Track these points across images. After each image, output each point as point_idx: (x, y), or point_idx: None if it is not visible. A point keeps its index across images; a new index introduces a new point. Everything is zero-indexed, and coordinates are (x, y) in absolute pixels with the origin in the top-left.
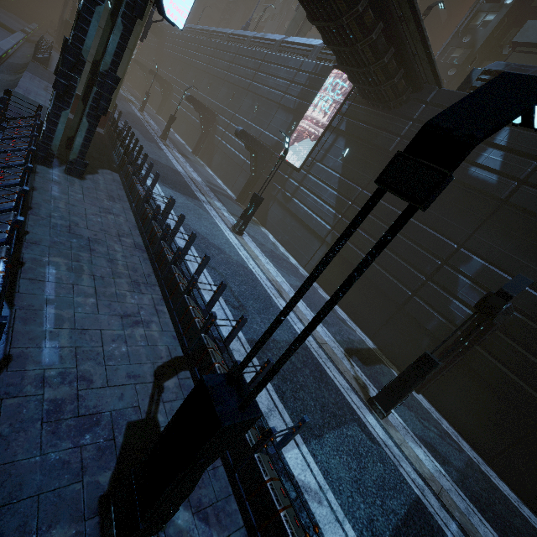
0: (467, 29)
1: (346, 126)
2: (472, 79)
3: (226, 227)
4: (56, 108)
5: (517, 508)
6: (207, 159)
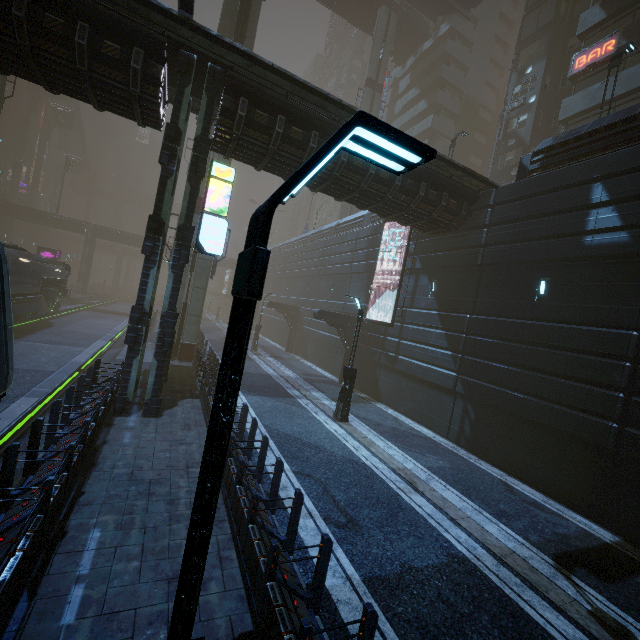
0: (507, 136)
1: (421, 262)
2: (526, 165)
3: (326, 418)
4: (128, 359)
5: None
6: (302, 351)
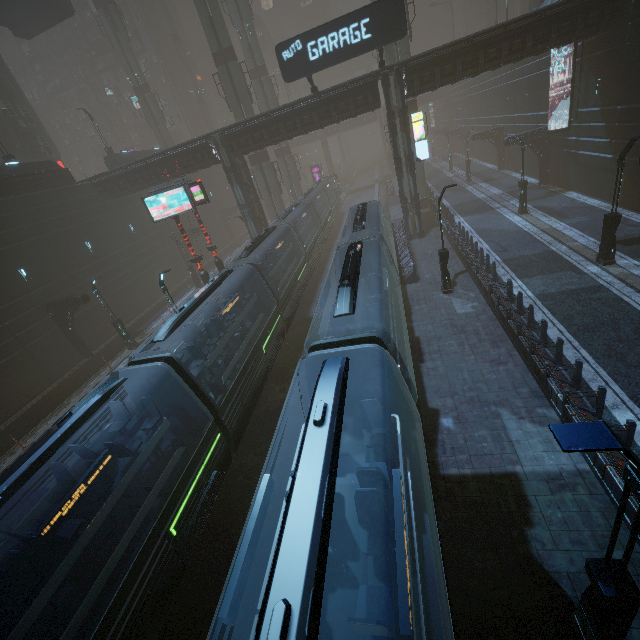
0: None
1: (587, 64)
2: None
3: (512, 215)
4: (406, 219)
5: None
6: (512, 166)
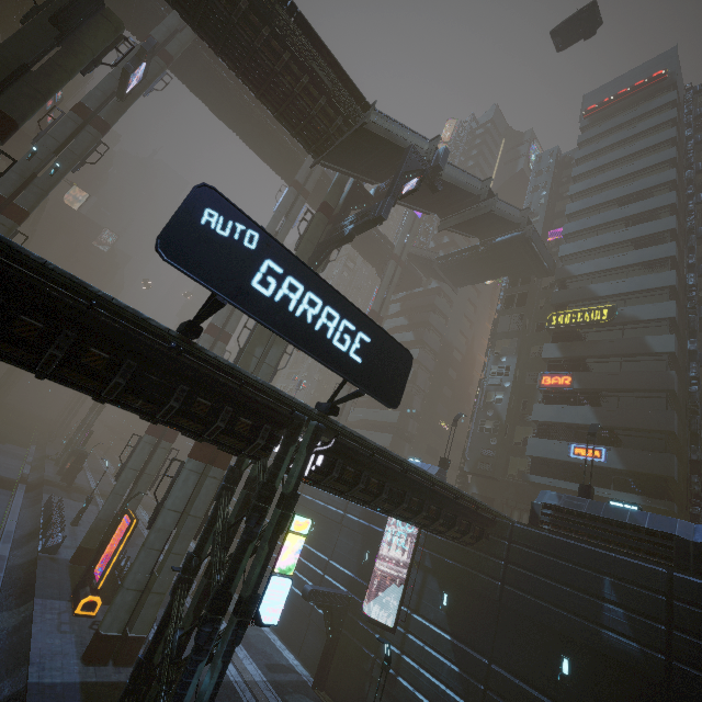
0: (486, 405)
1: (432, 562)
2: (537, 512)
3: None
4: None
5: None
6: None
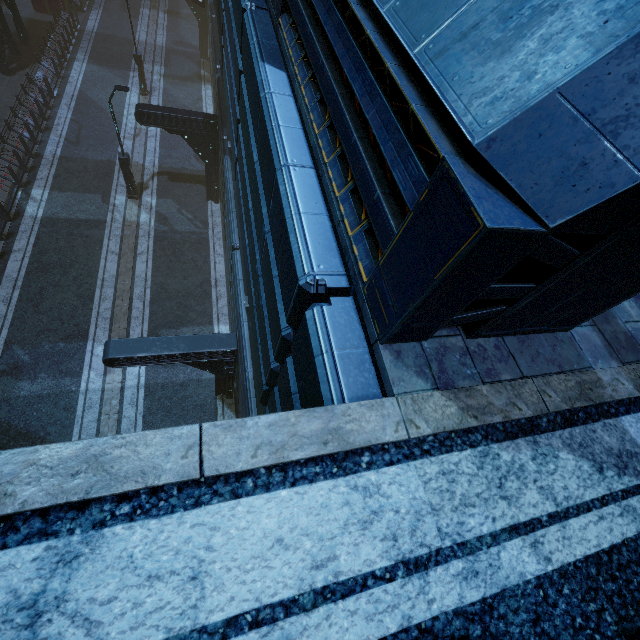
0: None
1: None
2: None
3: (136, 91)
4: None
5: (208, 254)
6: None
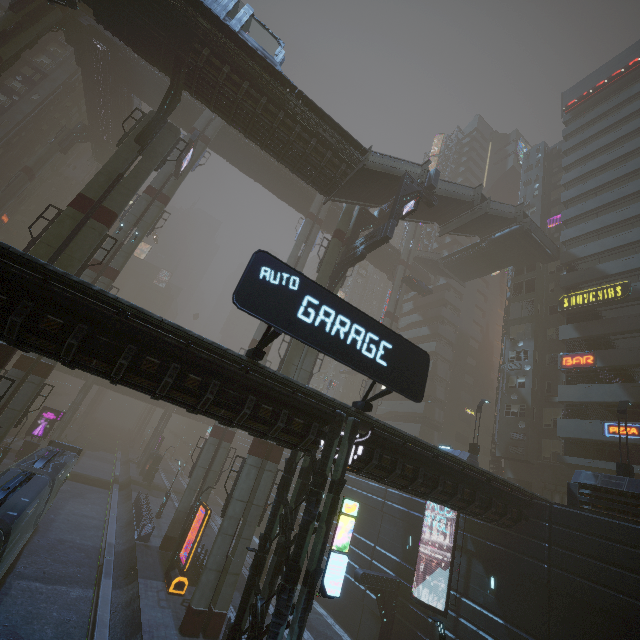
0: (509, 389)
1: (474, 545)
2: (574, 493)
3: None
4: None
5: None
6: None
